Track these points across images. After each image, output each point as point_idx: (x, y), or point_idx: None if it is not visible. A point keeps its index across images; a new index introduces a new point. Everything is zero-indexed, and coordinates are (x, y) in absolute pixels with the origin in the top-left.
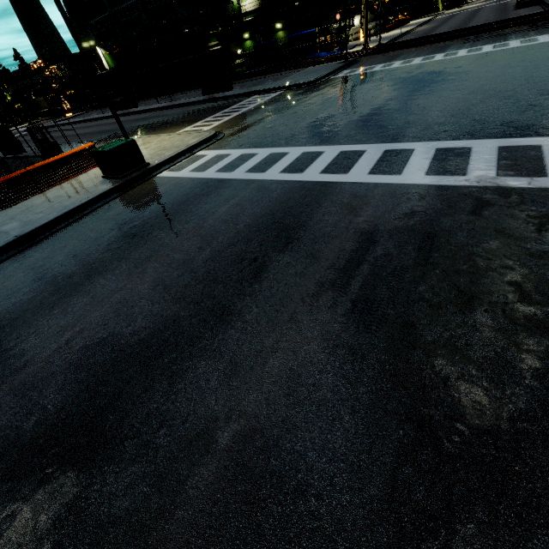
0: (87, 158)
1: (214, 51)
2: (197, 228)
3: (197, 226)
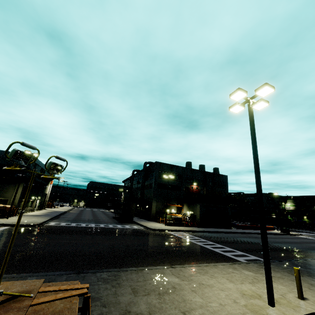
0: (271, 228)
1: (286, 218)
2: (314, 240)
3: (314, 240)
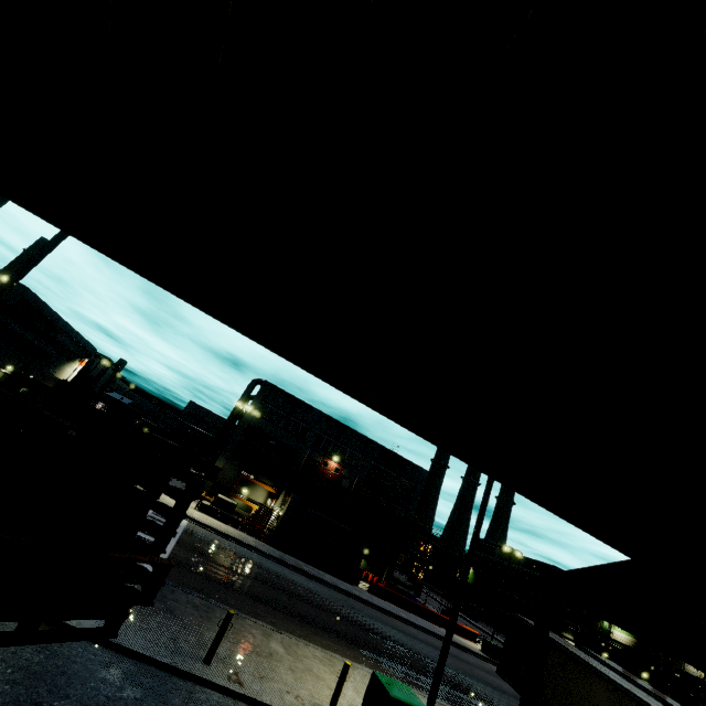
0: (472, 635)
1: None
2: None
3: None
